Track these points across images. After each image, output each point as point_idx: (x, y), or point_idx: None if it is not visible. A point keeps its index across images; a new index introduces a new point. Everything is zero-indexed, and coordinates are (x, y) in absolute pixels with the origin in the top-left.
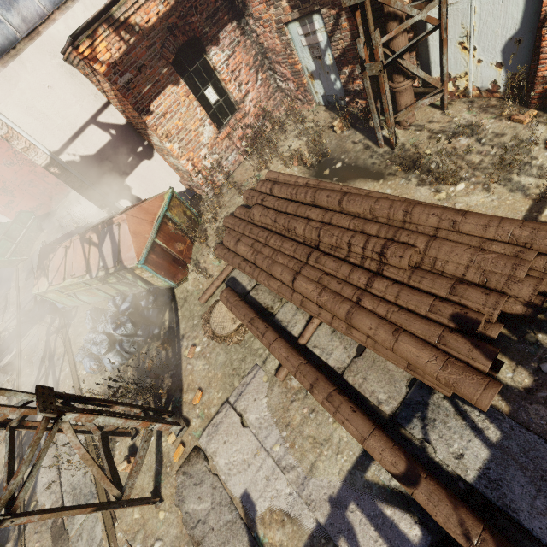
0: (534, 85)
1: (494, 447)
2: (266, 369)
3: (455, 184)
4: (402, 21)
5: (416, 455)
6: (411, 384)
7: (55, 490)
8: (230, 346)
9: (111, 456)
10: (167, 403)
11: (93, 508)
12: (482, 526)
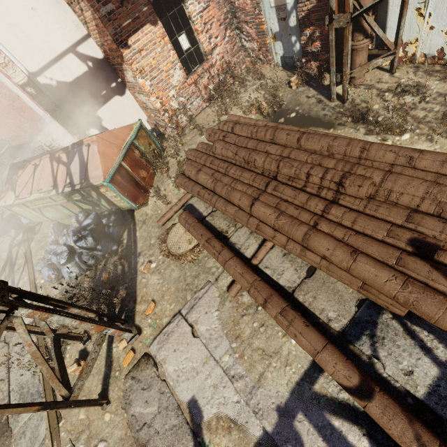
0: None
1: (444, 366)
2: (218, 286)
3: (401, 134)
4: None
5: (364, 370)
6: (359, 304)
7: (3, 388)
8: (184, 264)
9: (62, 358)
10: (120, 312)
11: (39, 407)
12: (438, 441)
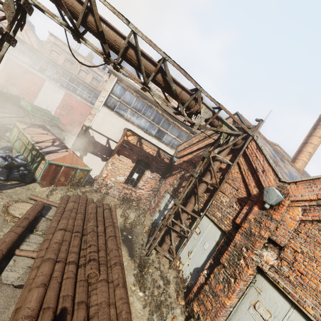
0: (191, 292)
1: None
2: None
3: (141, 291)
4: (181, 224)
5: None
6: None
7: None
8: (1, 216)
9: None
10: None
11: None
12: None
